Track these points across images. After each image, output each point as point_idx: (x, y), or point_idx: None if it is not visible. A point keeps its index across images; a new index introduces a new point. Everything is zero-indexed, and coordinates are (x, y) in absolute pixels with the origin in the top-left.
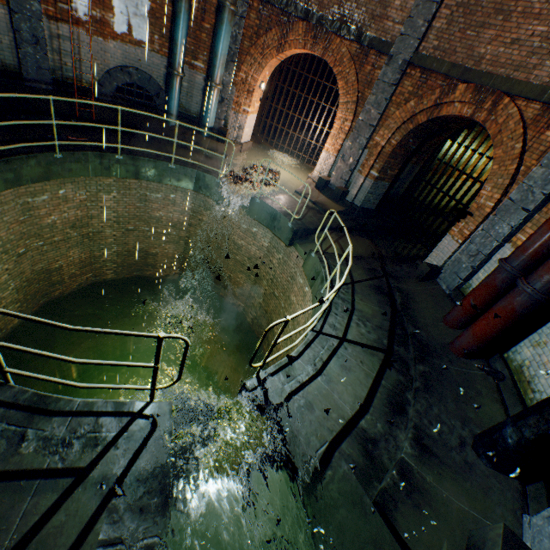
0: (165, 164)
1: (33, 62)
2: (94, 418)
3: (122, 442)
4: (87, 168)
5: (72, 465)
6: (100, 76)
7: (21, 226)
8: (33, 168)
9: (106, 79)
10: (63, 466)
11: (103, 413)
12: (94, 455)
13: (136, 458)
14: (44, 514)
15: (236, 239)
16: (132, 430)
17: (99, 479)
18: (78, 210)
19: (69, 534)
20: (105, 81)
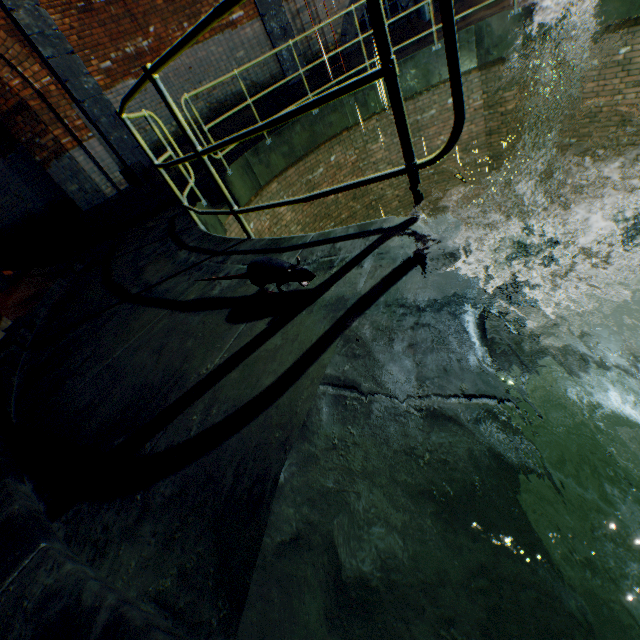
0: (425, 53)
1: (287, 57)
2: (329, 245)
3: (368, 260)
4: (344, 115)
5: (297, 290)
6: (340, 26)
7: (311, 208)
8: (299, 136)
9: (345, 24)
10: (286, 291)
11: (341, 239)
12: (325, 278)
13: (395, 279)
14: (257, 337)
15: (581, 105)
16: (386, 247)
17: (330, 302)
18: (353, 177)
19: (282, 361)
20: (345, 27)
